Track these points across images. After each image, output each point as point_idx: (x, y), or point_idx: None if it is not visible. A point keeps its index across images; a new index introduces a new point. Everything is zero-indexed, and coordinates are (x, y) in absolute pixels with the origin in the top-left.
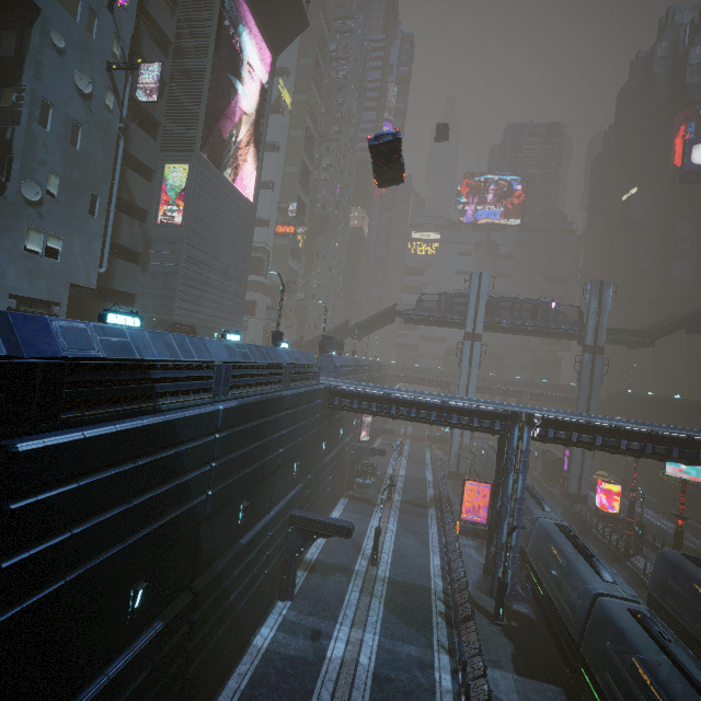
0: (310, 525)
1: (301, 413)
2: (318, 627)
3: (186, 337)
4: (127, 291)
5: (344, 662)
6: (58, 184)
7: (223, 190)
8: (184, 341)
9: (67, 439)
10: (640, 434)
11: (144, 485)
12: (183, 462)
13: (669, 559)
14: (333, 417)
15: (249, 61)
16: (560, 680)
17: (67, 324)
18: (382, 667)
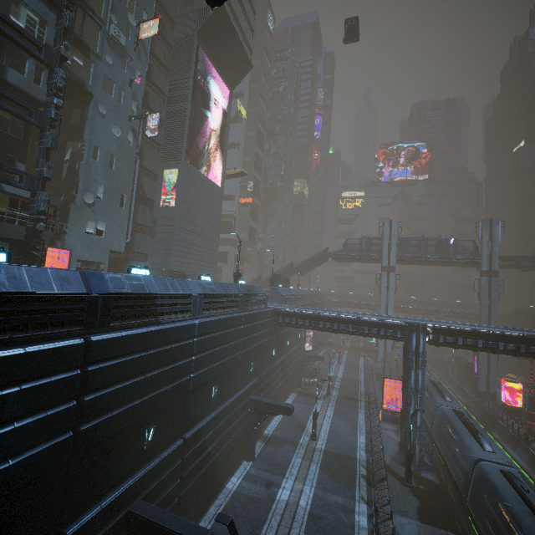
0: (263, 406)
1: (254, 327)
2: (271, 479)
3: (175, 280)
4: (142, 252)
5: (288, 503)
6: (103, 192)
7: (201, 181)
8: (174, 282)
9: (113, 336)
10: (513, 337)
11: (152, 366)
12: (174, 354)
13: None
14: (280, 332)
15: (215, 95)
16: (455, 529)
17: (112, 276)
18: (316, 509)
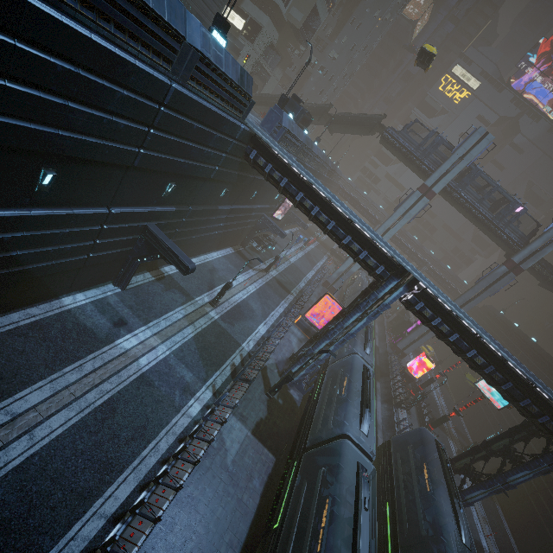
0: (158, 244)
1: (194, 131)
2: (127, 319)
3: None
4: None
5: (126, 353)
6: None
7: None
8: None
9: None
10: (494, 355)
11: None
12: None
13: (423, 435)
14: (248, 174)
15: None
16: (279, 453)
17: None
18: (153, 374)
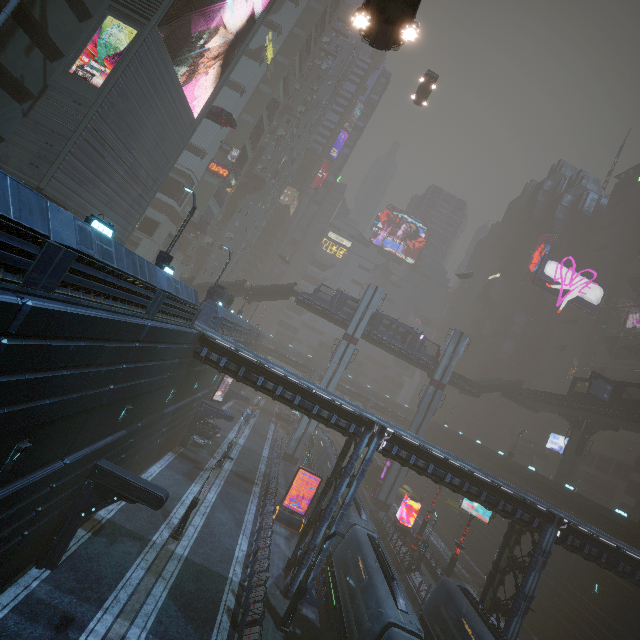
0: (115, 483)
1: (157, 352)
2: (73, 611)
3: (9, 180)
4: None
5: None
6: None
7: (169, 84)
8: (2, 181)
9: None
10: (464, 472)
11: None
12: None
13: (447, 587)
14: (193, 368)
15: None
16: None
17: None
18: None
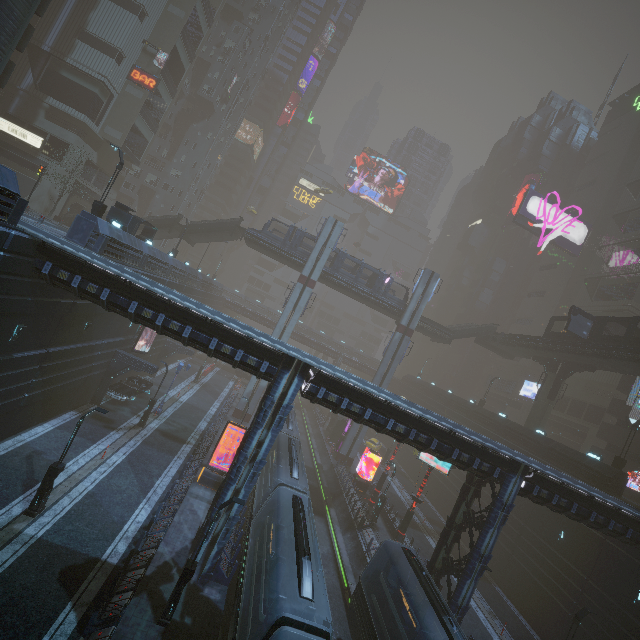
0: None
1: None
2: None
3: None
4: None
5: None
6: None
7: None
8: None
9: None
10: (410, 417)
11: None
12: None
13: (390, 550)
14: (59, 298)
15: None
16: None
17: None
18: None
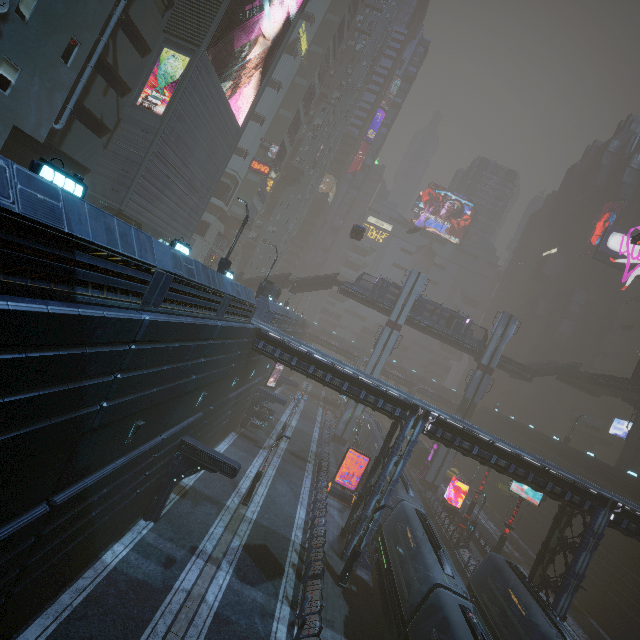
0: (198, 455)
1: (225, 346)
2: (174, 554)
3: (133, 229)
4: (79, 161)
5: (190, 596)
6: (34, 7)
7: (217, 100)
8: (129, 232)
9: None
10: (509, 454)
11: (24, 382)
12: (84, 366)
13: (494, 561)
14: (251, 358)
15: None
16: None
17: None
18: (226, 608)
